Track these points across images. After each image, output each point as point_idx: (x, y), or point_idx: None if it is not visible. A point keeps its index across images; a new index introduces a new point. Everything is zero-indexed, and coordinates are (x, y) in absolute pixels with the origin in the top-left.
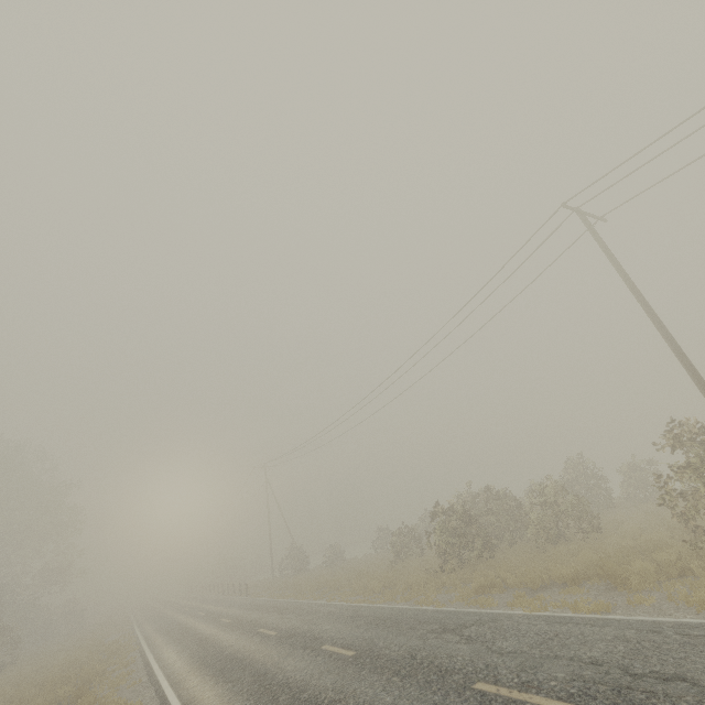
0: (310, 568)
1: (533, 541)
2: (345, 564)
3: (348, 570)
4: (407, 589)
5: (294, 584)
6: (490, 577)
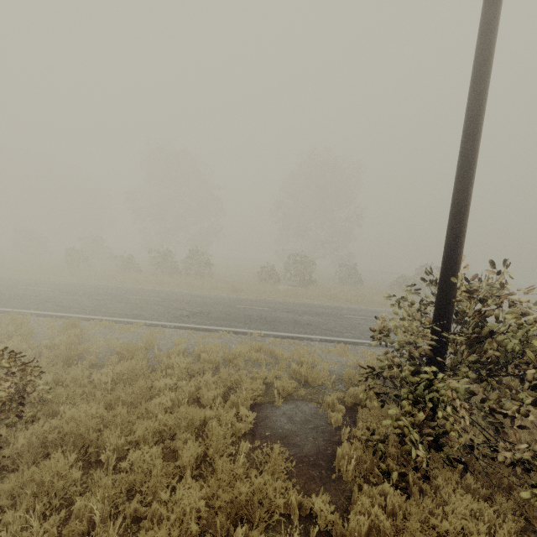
0: None
1: None
2: None
3: None
4: None
5: None
6: None
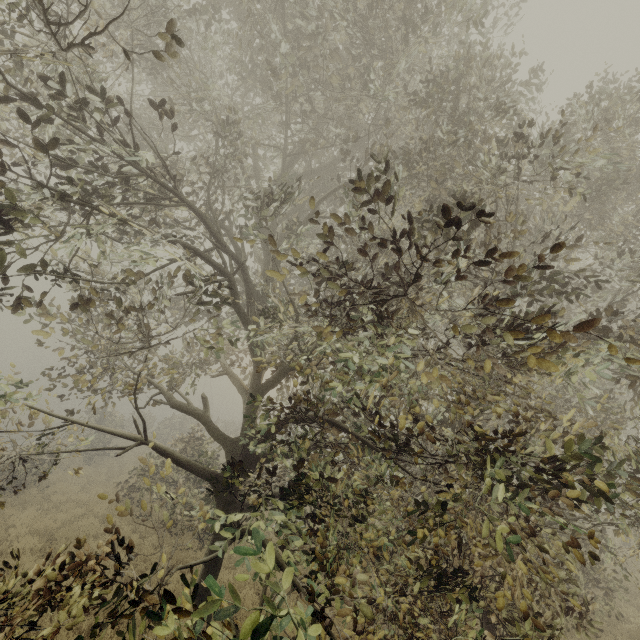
0: None
1: None
2: None
3: None
4: None
5: None
6: None
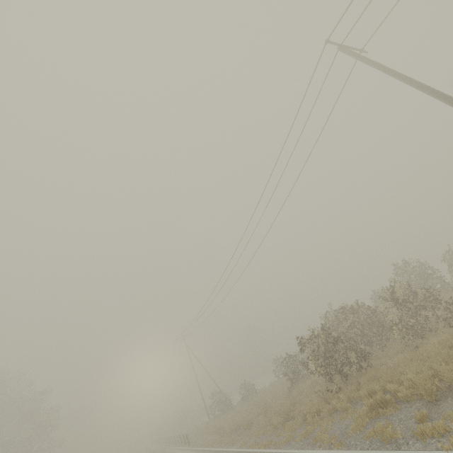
0: (233, 405)
1: (401, 340)
2: (257, 395)
3: (258, 403)
4: (304, 420)
5: (218, 429)
6: (379, 395)
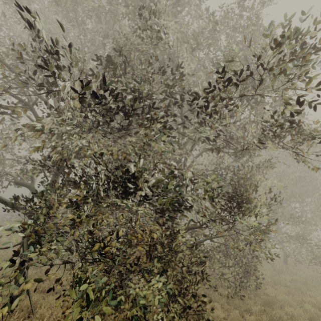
0: None
1: None
2: None
3: None
4: None
5: None
6: None
